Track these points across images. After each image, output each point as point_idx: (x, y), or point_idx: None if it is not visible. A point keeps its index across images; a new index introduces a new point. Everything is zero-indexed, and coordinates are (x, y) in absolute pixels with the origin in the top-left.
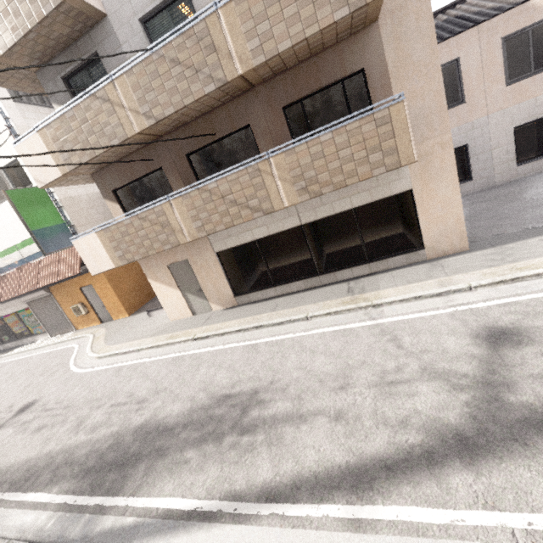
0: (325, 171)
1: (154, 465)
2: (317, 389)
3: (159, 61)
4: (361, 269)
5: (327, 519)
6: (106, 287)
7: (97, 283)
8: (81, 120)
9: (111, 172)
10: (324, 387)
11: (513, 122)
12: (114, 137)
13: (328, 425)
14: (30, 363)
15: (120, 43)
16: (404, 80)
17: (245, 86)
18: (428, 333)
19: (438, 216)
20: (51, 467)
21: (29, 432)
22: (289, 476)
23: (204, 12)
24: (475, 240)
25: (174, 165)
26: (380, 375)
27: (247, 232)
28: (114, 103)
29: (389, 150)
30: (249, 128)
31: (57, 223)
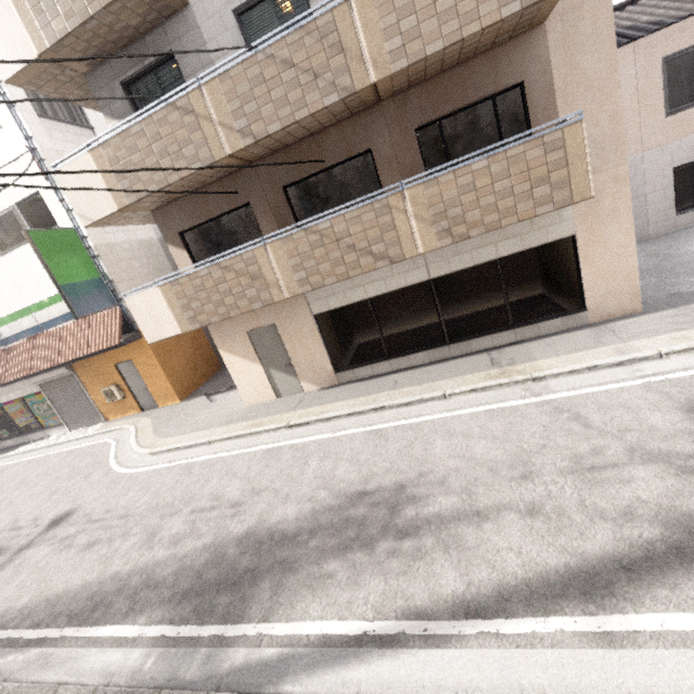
0: (475, 208)
1: (284, 582)
2: (490, 480)
3: (265, 62)
4: (504, 336)
5: (564, 635)
6: (152, 363)
7: (140, 358)
8: (151, 136)
9: (179, 209)
10: (499, 477)
11: (673, 161)
12: (195, 159)
13: (522, 522)
14: (48, 464)
15: (205, 40)
16: (573, 97)
17: (371, 99)
18: (622, 409)
19: (605, 269)
20: (125, 593)
21: (75, 550)
22: (489, 585)
23: (330, 1)
24: (646, 300)
25: (266, 201)
26: (573, 460)
27: (357, 289)
28: (199, 116)
29: (559, 183)
30: (368, 154)
31: (91, 277)
